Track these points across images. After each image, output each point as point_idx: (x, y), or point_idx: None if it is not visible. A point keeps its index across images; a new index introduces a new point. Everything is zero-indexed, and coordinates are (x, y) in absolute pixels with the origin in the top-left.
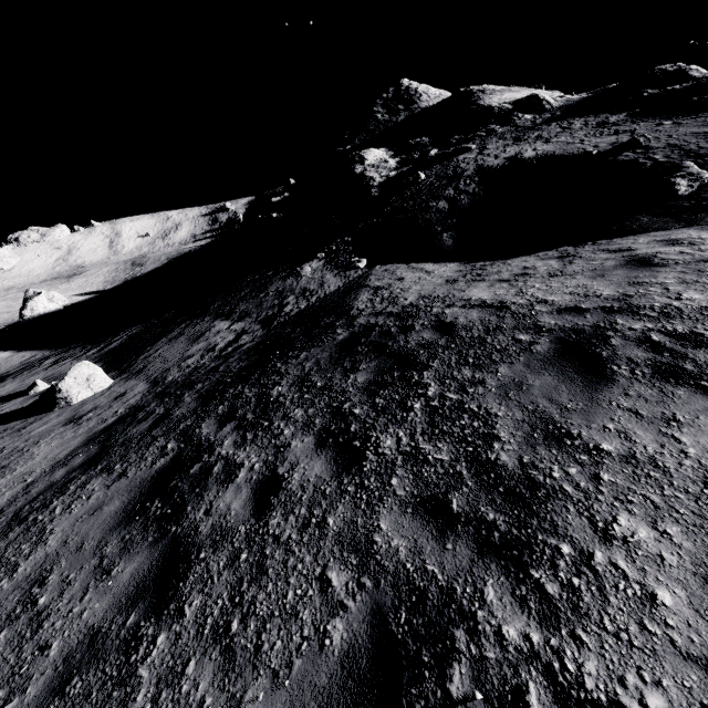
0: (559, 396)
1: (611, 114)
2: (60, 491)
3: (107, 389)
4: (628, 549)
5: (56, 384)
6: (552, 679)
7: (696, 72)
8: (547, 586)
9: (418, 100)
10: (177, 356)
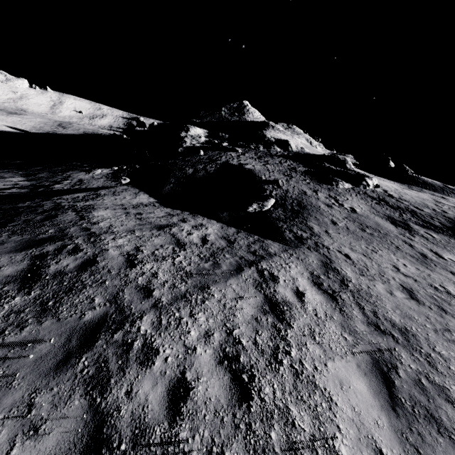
0: None
1: (303, 166)
2: None
3: None
4: None
5: None
6: None
7: (349, 165)
8: None
9: (247, 115)
10: None
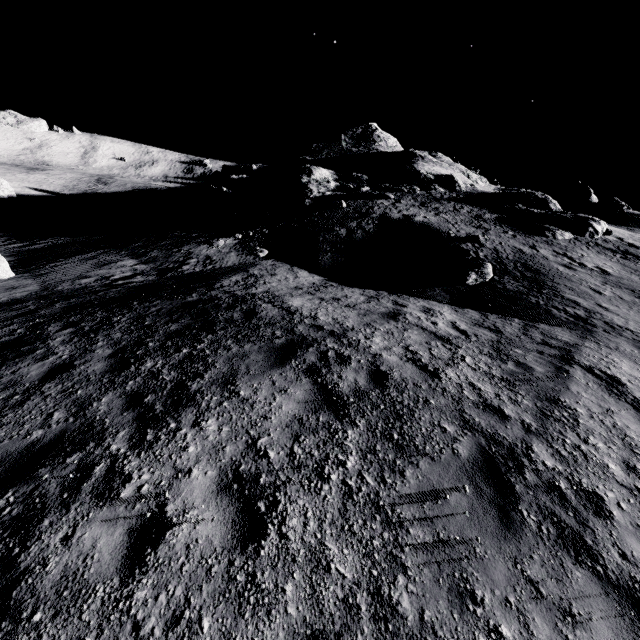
0: (253, 366)
1: (489, 212)
2: None
3: (5, 280)
4: (199, 431)
5: None
6: (113, 464)
7: (553, 205)
8: (148, 436)
9: (378, 143)
10: (77, 274)
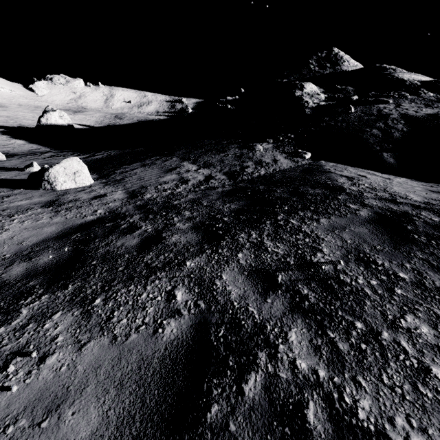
0: None
1: None
2: (5, 310)
3: (88, 187)
4: None
5: (48, 168)
6: None
7: None
8: None
9: (342, 64)
10: (153, 179)
